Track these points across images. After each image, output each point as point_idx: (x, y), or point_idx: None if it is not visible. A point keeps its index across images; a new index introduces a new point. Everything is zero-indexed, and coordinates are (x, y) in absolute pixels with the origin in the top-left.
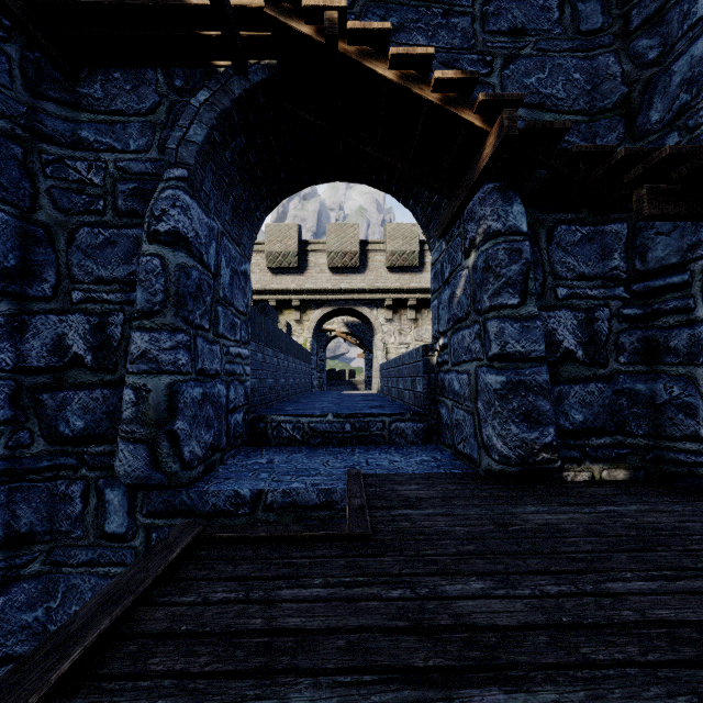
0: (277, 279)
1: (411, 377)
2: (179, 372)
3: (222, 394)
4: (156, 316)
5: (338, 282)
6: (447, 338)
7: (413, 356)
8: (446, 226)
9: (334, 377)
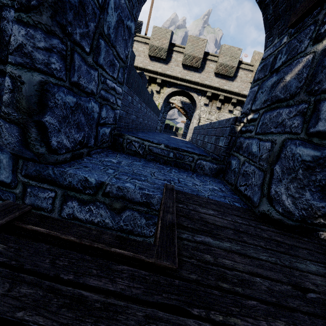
0: (152, 63)
1: (216, 136)
2: (51, 75)
3: (95, 110)
4: (32, 12)
5: (185, 75)
6: (258, 114)
7: (223, 123)
8: (306, 11)
9: (168, 128)
